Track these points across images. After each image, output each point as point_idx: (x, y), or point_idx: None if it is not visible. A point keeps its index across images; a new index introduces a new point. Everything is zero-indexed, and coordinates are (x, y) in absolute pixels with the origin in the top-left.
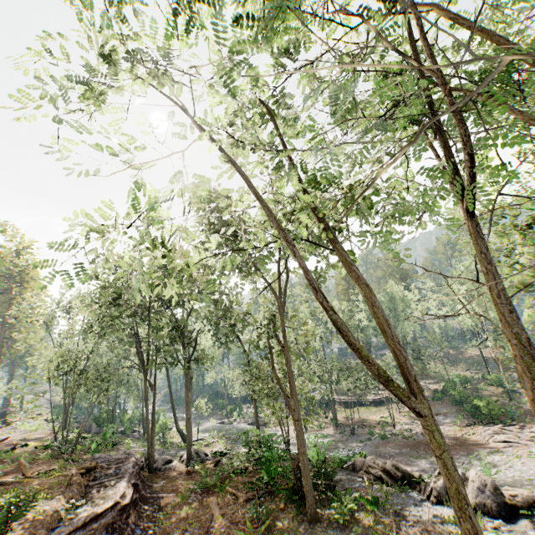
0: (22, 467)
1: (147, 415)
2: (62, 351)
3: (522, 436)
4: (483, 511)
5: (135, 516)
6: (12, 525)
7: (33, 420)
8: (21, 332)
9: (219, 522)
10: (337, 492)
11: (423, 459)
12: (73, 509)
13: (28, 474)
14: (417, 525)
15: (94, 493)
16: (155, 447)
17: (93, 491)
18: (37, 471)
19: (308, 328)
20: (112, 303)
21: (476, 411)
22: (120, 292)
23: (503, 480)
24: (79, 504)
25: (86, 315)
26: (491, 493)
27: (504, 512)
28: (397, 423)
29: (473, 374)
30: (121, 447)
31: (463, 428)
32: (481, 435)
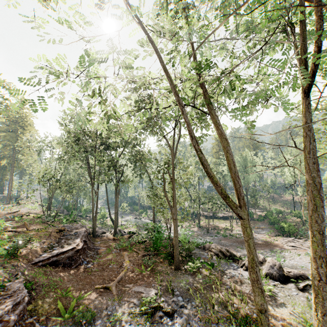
0: (26, 225)
1: (93, 208)
2: (46, 168)
3: (304, 245)
4: (270, 277)
5: (84, 255)
6: (20, 250)
7: (32, 204)
8: (24, 155)
9: (127, 264)
10: (192, 258)
11: (244, 249)
12: (51, 248)
13: (29, 229)
14: (232, 278)
15: (62, 242)
16: (97, 225)
17: (62, 241)
18: (33, 228)
19: (189, 170)
20: (74, 143)
21: (281, 229)
22: (79, 136)
23: (287, 265)
24: (55, 246)
25: (59, 148)
26: (277, 269)
27: (282, 279)
28: (234, 230)
29: (285, 209)
30: (79, 223)
31: (271, 237)
32: (281, 242)
